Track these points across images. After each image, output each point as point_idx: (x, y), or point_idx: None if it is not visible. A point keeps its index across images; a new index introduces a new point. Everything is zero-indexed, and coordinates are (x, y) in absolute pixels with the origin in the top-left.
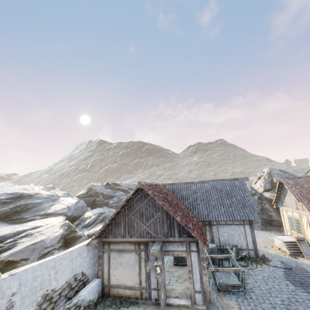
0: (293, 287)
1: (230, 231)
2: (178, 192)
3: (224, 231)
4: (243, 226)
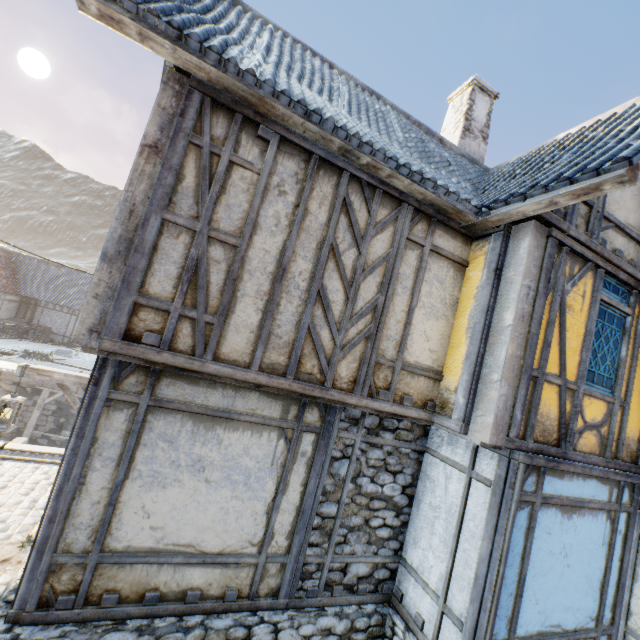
0: (50, 349)
1: (56, 317)
2: (21, 265)
3: (49, 315)
4: (71, 316)
